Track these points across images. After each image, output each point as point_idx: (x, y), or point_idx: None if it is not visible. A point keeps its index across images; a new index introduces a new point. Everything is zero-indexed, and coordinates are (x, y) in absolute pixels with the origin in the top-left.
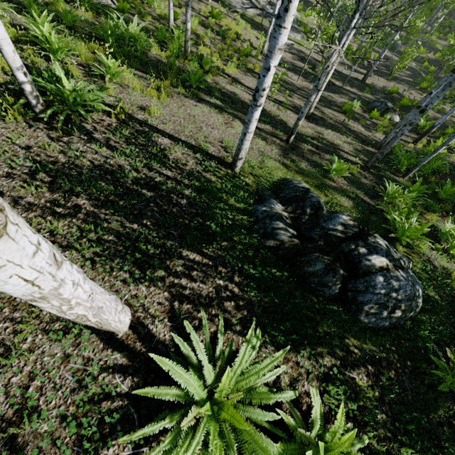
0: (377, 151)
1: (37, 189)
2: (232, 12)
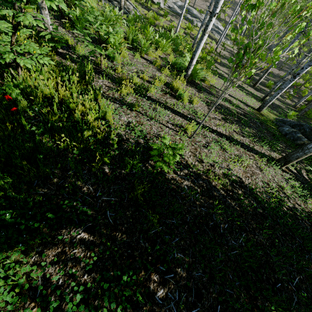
0: (294, 108)
1: (214, 113)
2: (194, 26)
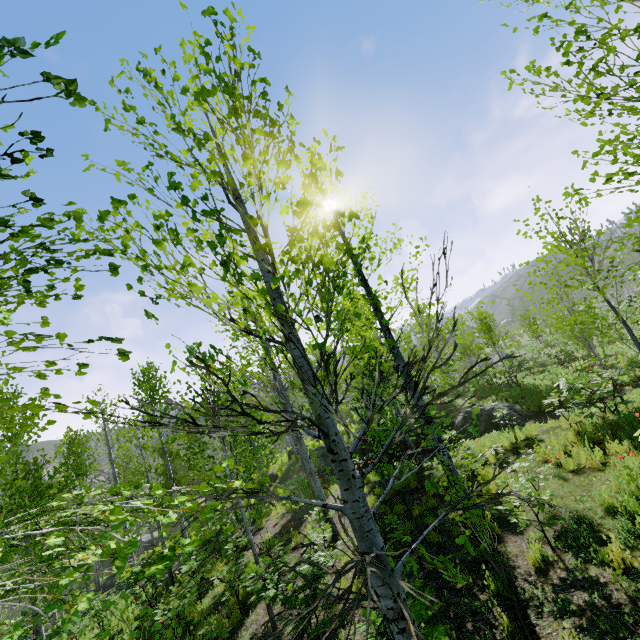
0: None
1: None
2: None
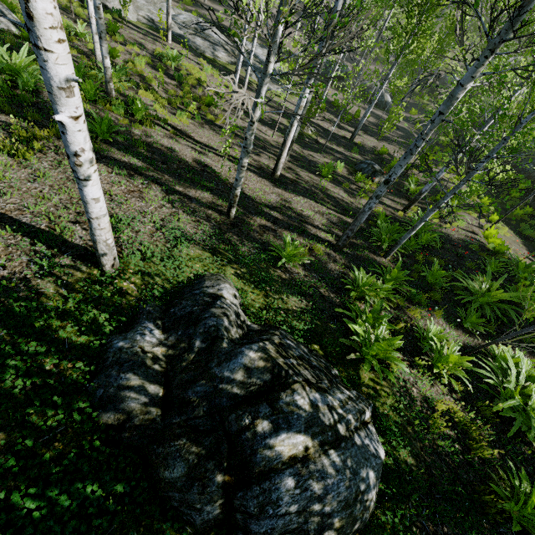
0: None
1: None
2: (198, 56)
